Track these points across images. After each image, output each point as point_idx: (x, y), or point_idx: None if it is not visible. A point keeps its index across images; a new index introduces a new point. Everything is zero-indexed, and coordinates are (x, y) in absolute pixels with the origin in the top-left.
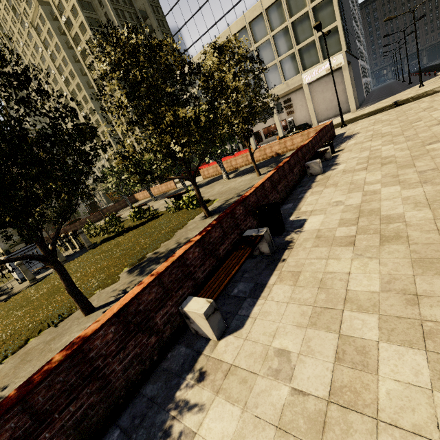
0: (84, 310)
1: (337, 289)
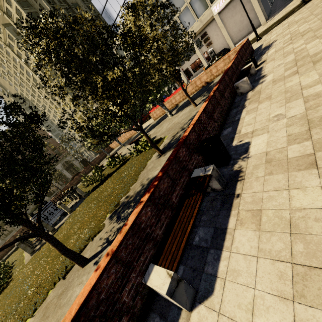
0: (79, 264)
1: (316, 234)
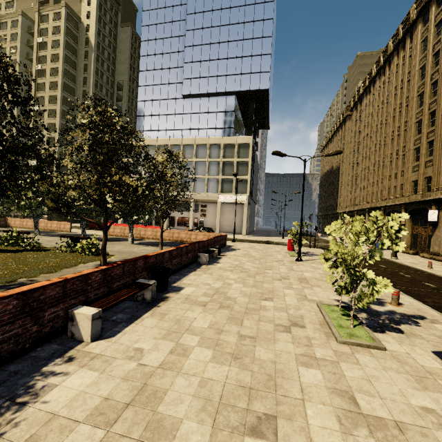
0: None
1: (185, 324)
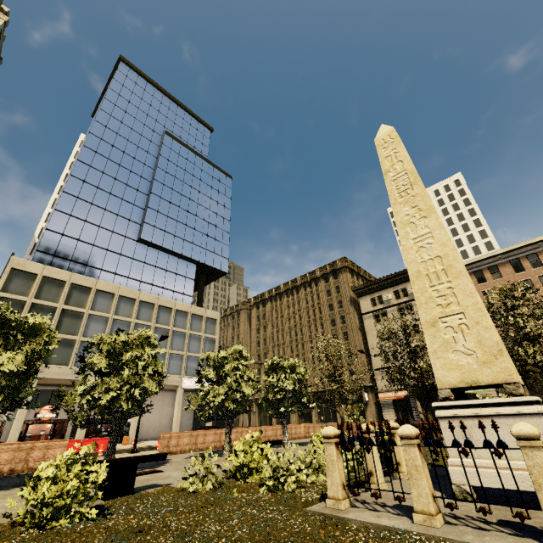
0: None
1: None
